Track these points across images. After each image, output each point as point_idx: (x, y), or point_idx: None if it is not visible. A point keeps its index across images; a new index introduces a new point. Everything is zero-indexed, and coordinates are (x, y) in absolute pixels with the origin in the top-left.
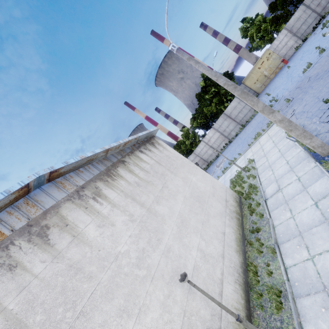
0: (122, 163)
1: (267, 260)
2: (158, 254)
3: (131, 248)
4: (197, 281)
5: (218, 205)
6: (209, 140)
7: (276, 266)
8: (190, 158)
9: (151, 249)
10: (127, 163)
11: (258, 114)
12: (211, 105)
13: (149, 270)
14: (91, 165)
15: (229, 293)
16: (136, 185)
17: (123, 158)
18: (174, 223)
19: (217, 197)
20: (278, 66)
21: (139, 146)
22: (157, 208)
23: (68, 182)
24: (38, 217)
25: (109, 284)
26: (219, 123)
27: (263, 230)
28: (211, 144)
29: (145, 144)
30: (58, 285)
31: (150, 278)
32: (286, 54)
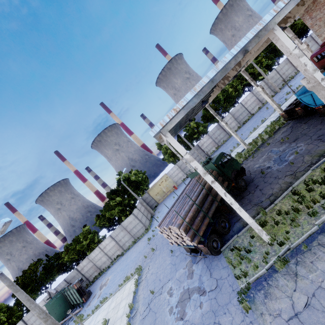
0: None
1: None
2: None
3: None
4: None
5: None
6: (105, 246)
7: None
8: (83, 262)
9: None
10: None
11: (145, 236)
12: (115, 209)
13: None
14: None
15: None
16: None
17: None
18: None
19: None
20: (171, 189)
21: None
22: None
23: None
24: None
25: None
26: (116, 232)
27: None
28: (106, 251)
29: None
30: None
31: None
32: (177, 181)
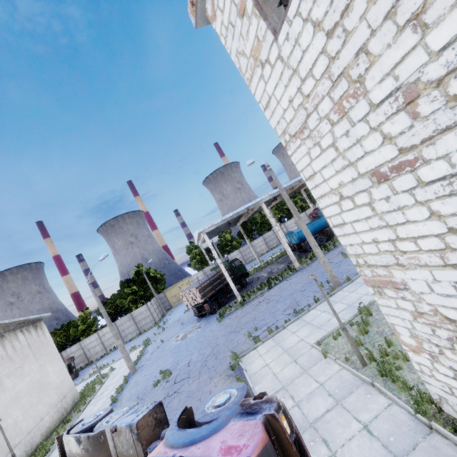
0: (1, 337)
1: None
2: None
3: None
4: (0, 437)
5: (55, 397)
6: (105, 334)
7: None
8: (72, 347)
9: None
10: (5, 338)
11: (154, 328)
12: (127, 298)
13: None
14: None
15: (15, 454)
16: (1, 358)
17: (4, 332)
18: (10, 395)
19: (59, 391)
20: None
21: (23, 325)
22: (5, 380)
23: None
24: None
25: None
26: (123, 320)
27: (73, 420)
28: (104, 339)
29: (30, 325)
30: None
31: None
32: None
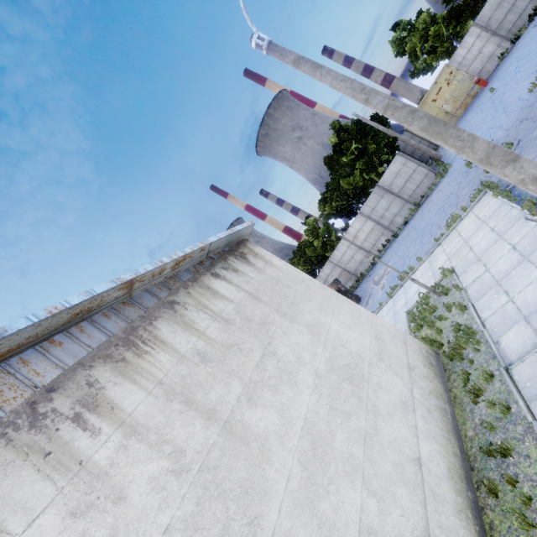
0: (167, 309)
1: None
2: None
3: None
4: None
5: (394, 381)
6: (356, 235)
7: None
8: (324, 270)
9: None
10: (180, 306)
11: (445, 180)
12: (352, 173)
13: None
14: (89, 324)
15: None
16: (199, 361)
17: (171, 295)
18: (292, 455)
19: (389, 360)
20: (469, 91)
21: (212, 263)
22: (248, 419)
23: (12, 379)
24: None
25: None
26: (370, 203)
27: (521, 451)
28: (359, 242)
29: (226, 259)
30: None
31: None
32: (481, 70)
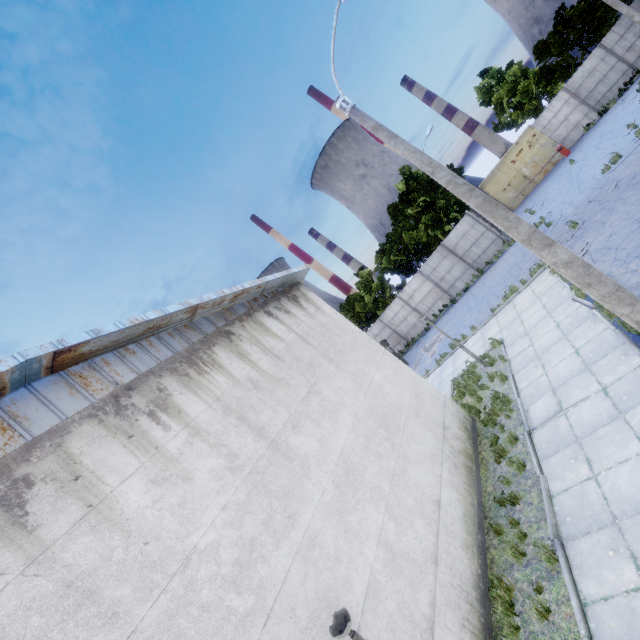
0: (224, 337)
1: (537, 576)
2: (286, 553)
3: (225, 538)
4: (374, 624)
5: (427, 436)
6: (412, 295)
7: (558, 594)
8: (372, 329)
9: (272, 539)
10: (236, 337)
11: (511, 249)
12: (417, 227)
13: (261, 594)
14: (156, 339)
15: None
16: (252, 387)
17: (228, 325)
18: (328, 476)
19: (425, 417)
20: (550, 159)
21: (266, 302)
22: (292, 441)
23: (98, 374)
24: (11, 456)
25: (159, 635)
26: (432, 263)
27: (527, 500)
28: (414, 304)
29: (279, 299)
30: (26, 639)
31: (263, 617)
32: (566, 138)
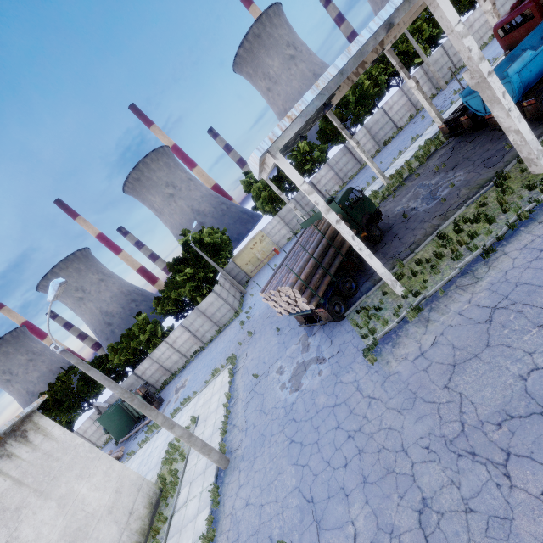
0: None
1: None
2: None
3: None
4: None
5: (112, 530)
6: (176, 340)
7: None
8: (143, 364)
9: None
10: None
11: (236, 321)
12: (185, 286)
13: None
14: None
15: None
16: None
17: None
18: None
19: (117, 511)
20: (270, 254)
21: None
22: None
23: None
24: None
25: None
26: (190, 319)
27: None
28: (177, 346)
29: (5, 443)
30: None
31: None
32: (279, 242)
